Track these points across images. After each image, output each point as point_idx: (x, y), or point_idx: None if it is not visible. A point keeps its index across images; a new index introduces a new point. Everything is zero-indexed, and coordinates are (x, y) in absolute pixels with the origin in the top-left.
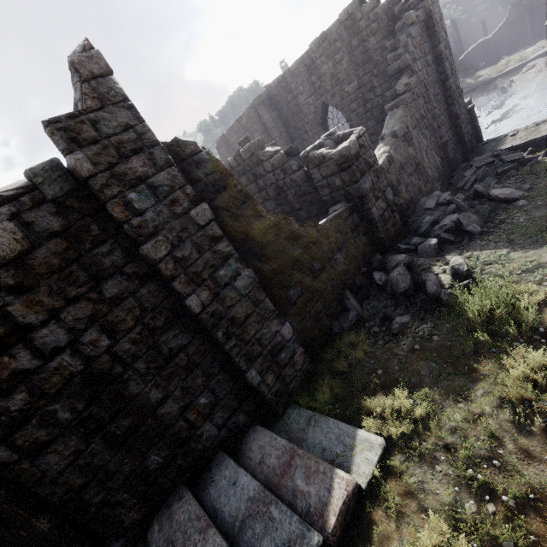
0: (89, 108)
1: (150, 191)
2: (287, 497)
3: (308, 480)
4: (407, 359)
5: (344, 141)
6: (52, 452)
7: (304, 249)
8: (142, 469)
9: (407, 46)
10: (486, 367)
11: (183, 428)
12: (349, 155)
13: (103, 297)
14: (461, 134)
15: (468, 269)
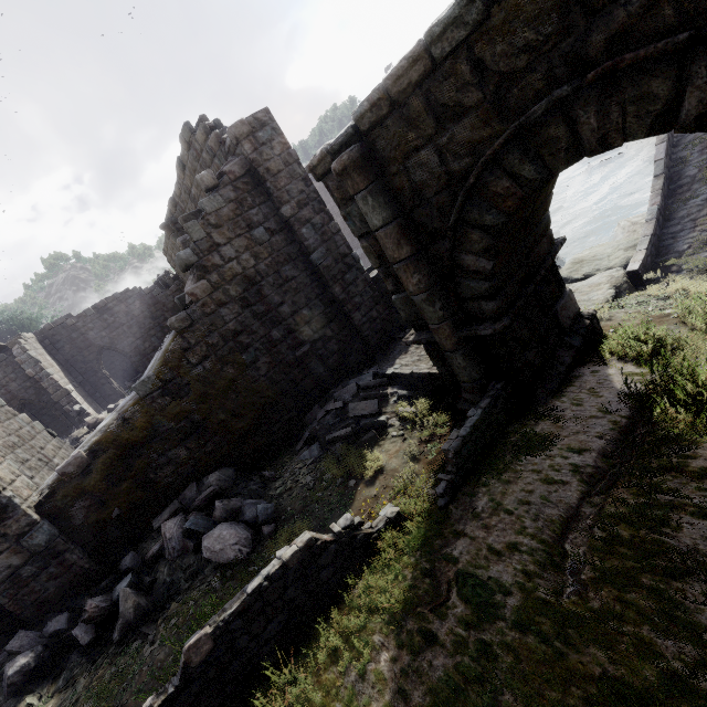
0: None
1: None
2: None
3: None
4: None
5: None
6: None
7: None
8: None
9: (189, 233)
10: None
11: None
12: None
13: None
14: (355, 326)
15: None
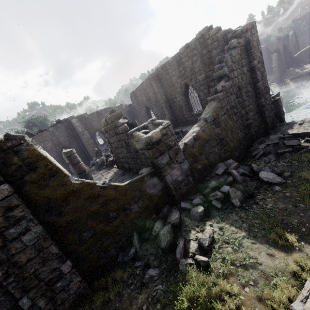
0: None
1: None
2: None
3: None
4: None
5: (159, 126)
6: None
7: (102, 204)
8: None
9: (227, 62)
10: None
11: None
12: (151, 142)
13: None
14: (264, 117)
15: (212, 242)
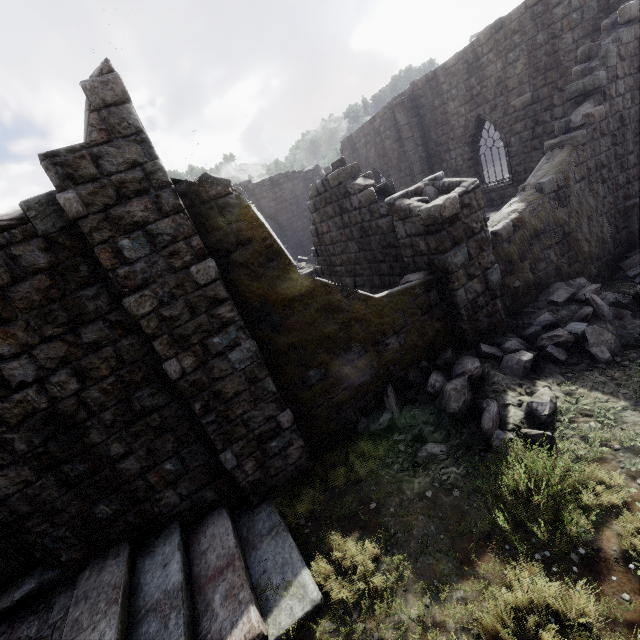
0: (93, 141)
1: (147, 240)
2: (200, 607)
3: (225, 601)
4: (409, 504)
5: (449, 192)
6: (4, 476)
7: (342, 325)
8: (89, 515)
9: (606, 57)
10: (485, 565)
11: (141, 488)
12: (440, 217)
13: (80, 341)
14: None
15: (554, 412)
